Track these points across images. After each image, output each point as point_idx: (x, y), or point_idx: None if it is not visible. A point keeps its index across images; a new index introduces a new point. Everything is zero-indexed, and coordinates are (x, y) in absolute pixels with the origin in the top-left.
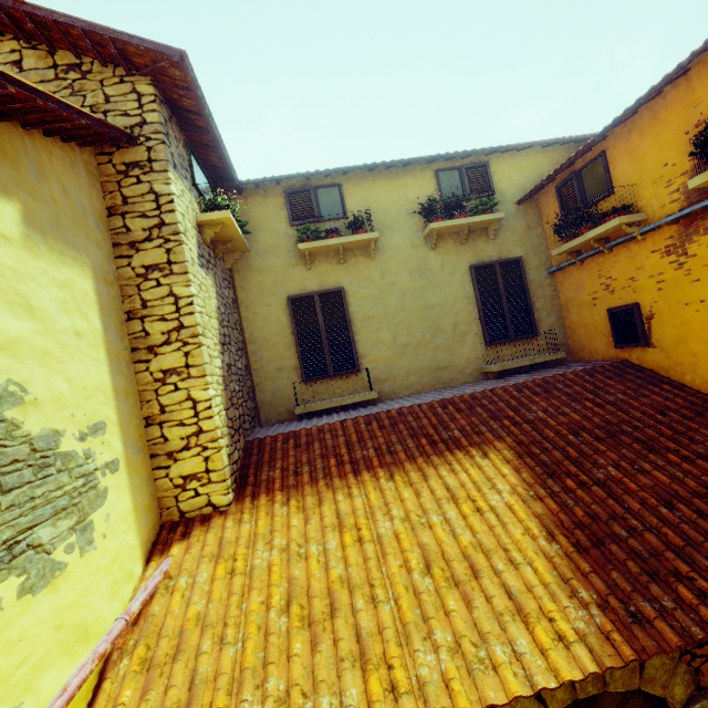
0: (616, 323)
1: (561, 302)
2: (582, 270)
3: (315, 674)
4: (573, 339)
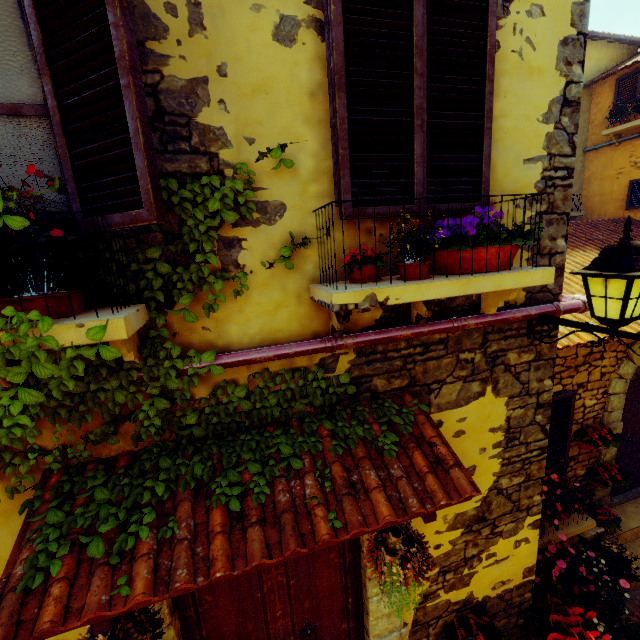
0: (634, 191)
1: (584, 176)
2: (616, 151)
3: (578, 317)
4: (586, 205)
